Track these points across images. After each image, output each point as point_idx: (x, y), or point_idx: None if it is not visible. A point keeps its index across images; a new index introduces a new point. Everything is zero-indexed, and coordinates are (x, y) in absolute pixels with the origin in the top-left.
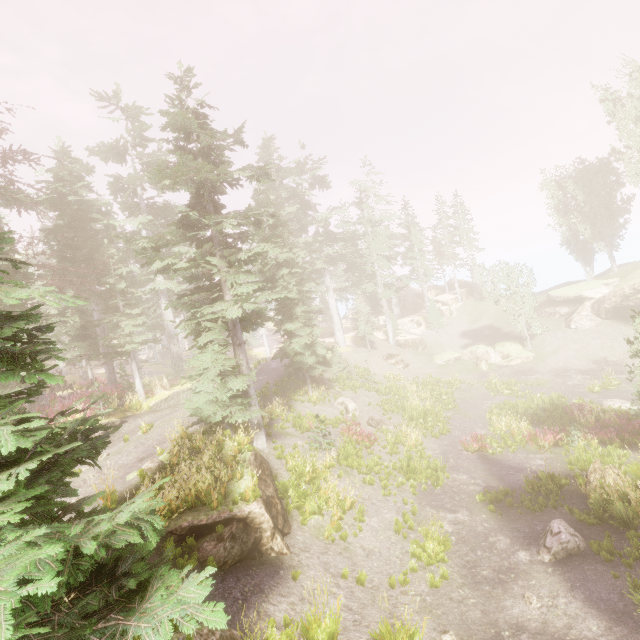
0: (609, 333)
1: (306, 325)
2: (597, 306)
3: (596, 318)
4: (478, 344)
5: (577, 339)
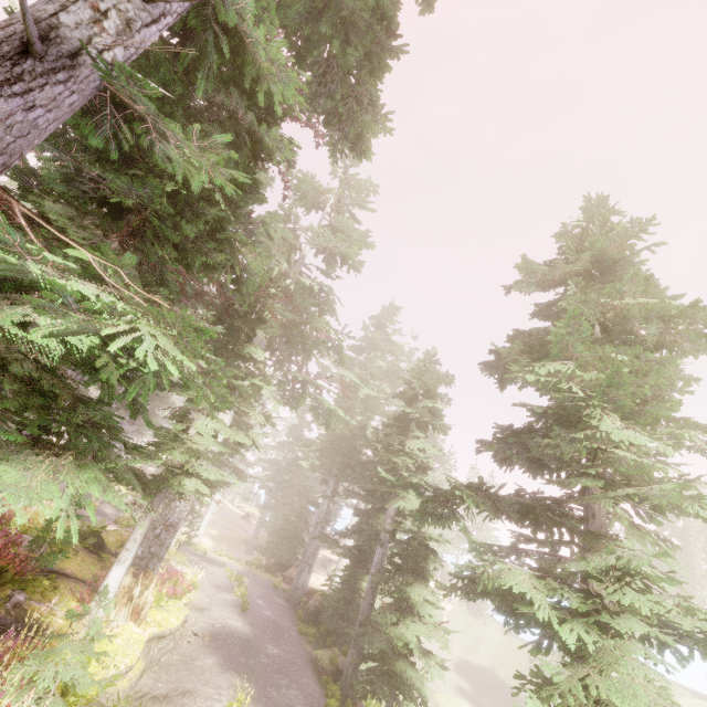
0: None
1: (369, 571)
2: None
3: None
4: (480, 697)
5: None
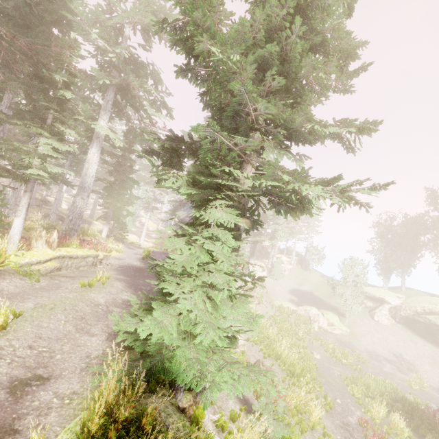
0: (401, 334)
1: None
2: (394, 311)
3: (391, 319)
4: (302, 303)
5: (379, 330)
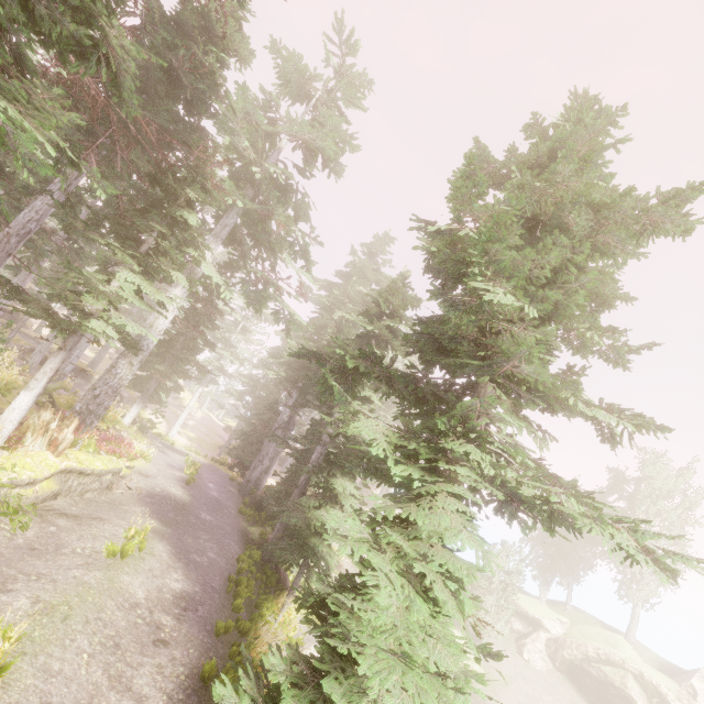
0: (561, 694)
1: None
2: (554, 646)
3: (549, 661)
4: None
5: (529, 679)
